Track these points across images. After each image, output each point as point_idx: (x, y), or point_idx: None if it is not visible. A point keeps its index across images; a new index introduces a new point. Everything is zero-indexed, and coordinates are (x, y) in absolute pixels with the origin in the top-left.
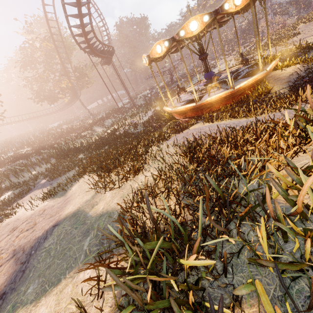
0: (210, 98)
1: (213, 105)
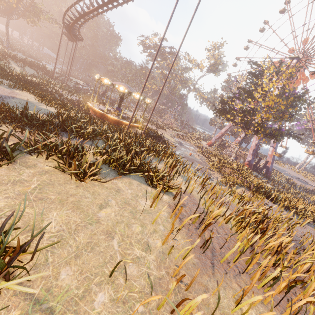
0: (110, 116)
1: (109, 120)
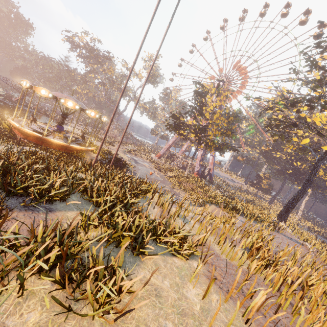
0: (54, 140)
1: (52, 145)
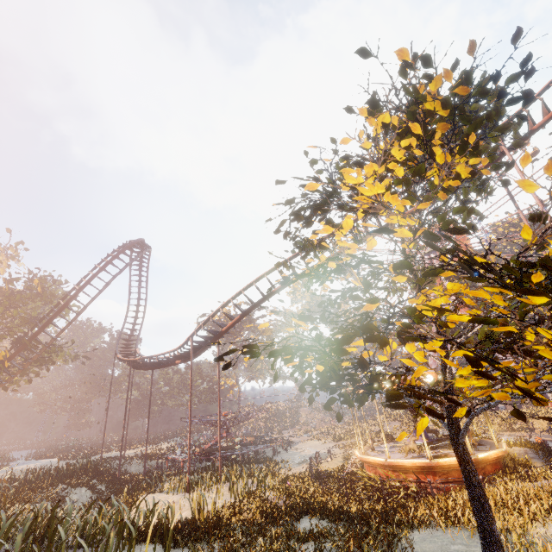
0: (488, 453)
1: (486, 467)
